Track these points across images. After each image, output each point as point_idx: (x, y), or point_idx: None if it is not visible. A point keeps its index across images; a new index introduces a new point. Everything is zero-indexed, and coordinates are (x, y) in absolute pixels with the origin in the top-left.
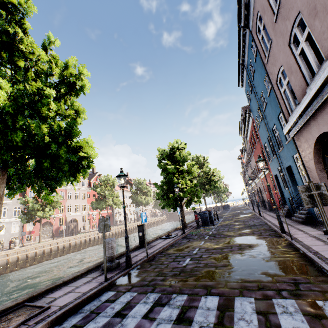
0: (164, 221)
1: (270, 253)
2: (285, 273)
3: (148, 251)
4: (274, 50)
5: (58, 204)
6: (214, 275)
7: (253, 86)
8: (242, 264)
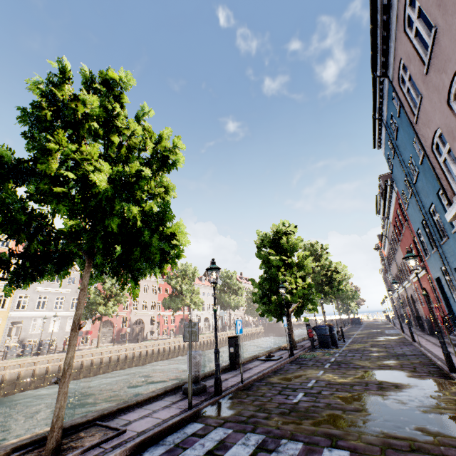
0: (260, 334)
1: (430, 400)
2: (454, 433)
3: (243, 376)
4: (426, 107)
5: (123, 298)
6: (341, 422)
7: (397, 149)
8: (384, 412)
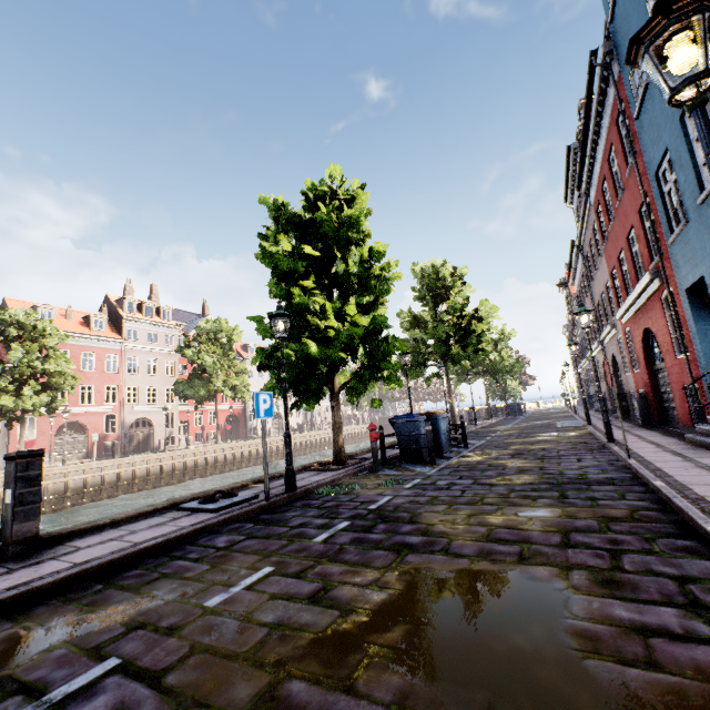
0: (365, 435)
1: None
2: None
3: None
4: None
5: (66, 380)
6: None
7: None
8: None
